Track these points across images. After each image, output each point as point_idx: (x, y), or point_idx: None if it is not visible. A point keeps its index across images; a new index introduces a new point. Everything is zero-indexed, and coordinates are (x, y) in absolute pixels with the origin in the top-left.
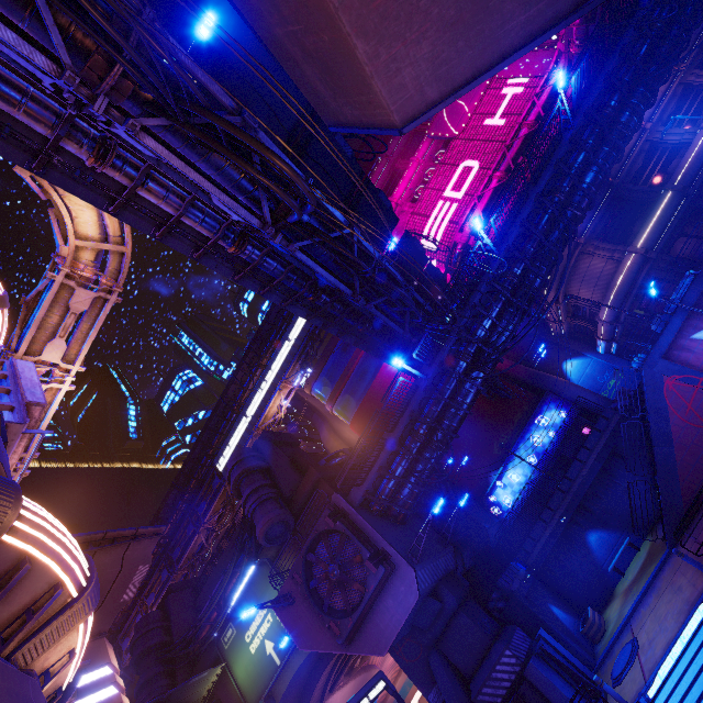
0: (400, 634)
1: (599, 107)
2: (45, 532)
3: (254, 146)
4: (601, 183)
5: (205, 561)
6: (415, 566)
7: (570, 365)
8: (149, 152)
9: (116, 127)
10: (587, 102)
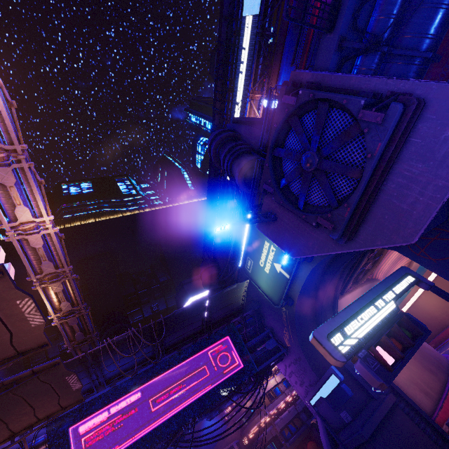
0: (438, 216)
1: None
2: None
3: None
4: None
5: None
6: None
7: None
8: None
9: None
10: None
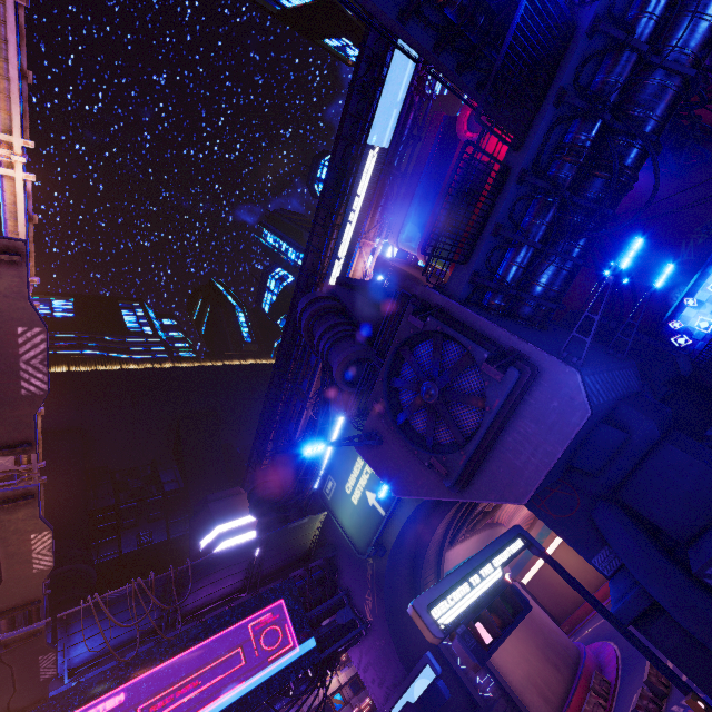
0: (549, 476)
1: None
2: None
3: None
4: None
5: None
6: (578, 368)
7: None
8: None
9: None
10: None
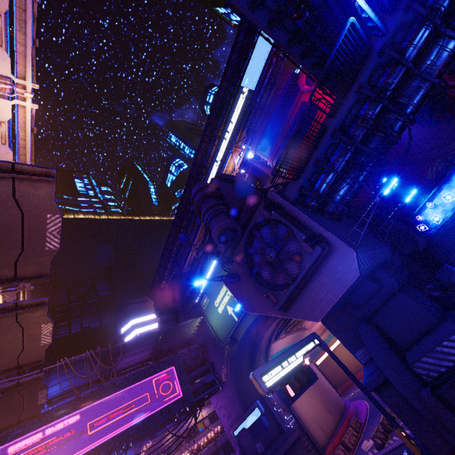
0: (334, 307)
1: None
2: None
3: None
4: None
5: None
6: (355, 248)
7: None
8: None
9: None
10: None
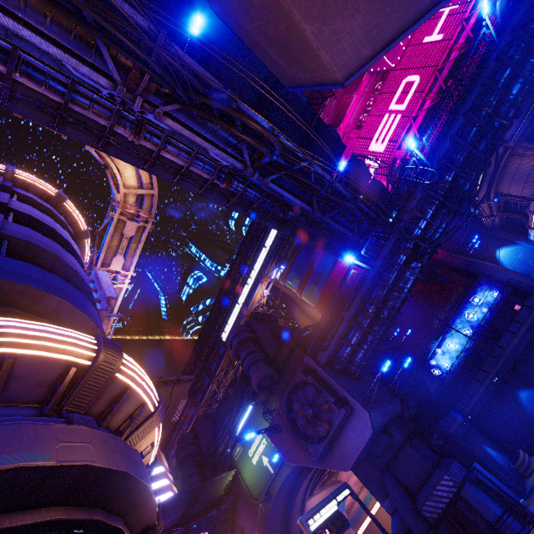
0: (359, 457)
1: (525, 23)
2: (135, 372)
3: (237, 116)
4: (528, 93)
5: (218, 402)
6: (369, 410)
7: (502, 252)
8: (168, 127)
9: (147, 114)
10: (512, 22)
